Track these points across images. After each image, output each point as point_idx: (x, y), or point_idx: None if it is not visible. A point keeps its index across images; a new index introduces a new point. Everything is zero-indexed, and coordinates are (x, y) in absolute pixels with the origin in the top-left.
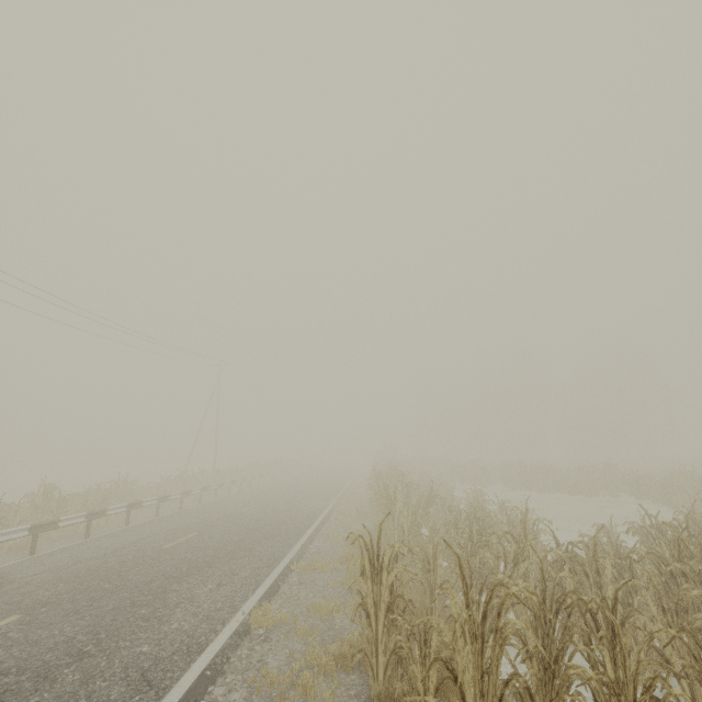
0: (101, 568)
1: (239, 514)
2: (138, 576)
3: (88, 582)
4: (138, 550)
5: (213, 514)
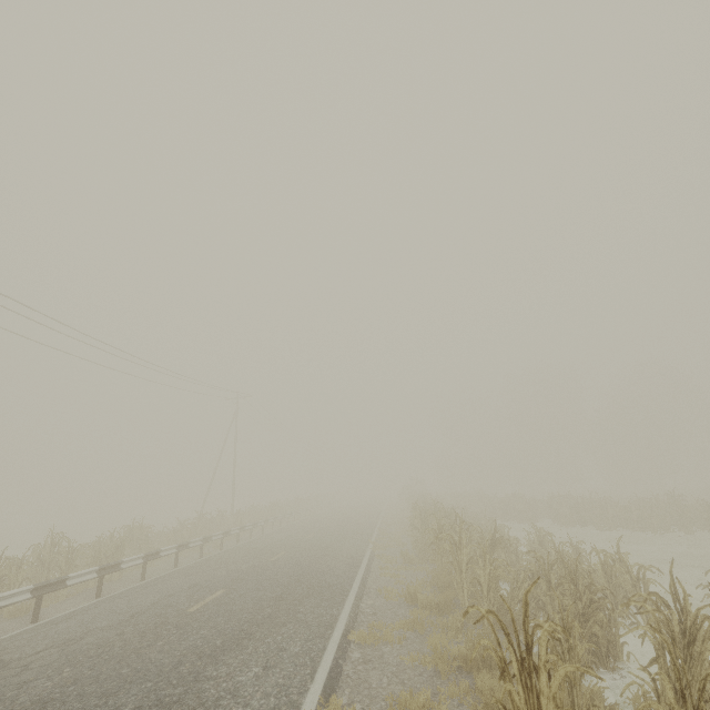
0: (116, 643)
1: (269, 564)
2: (163, 654)
3: (100, 666)
4: (159, 614)
5: (239, 565)
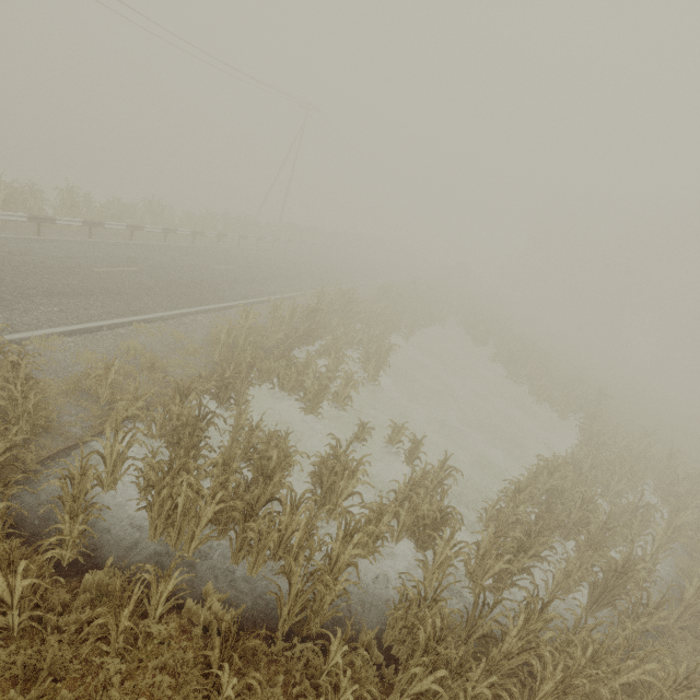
0: (32, 265)
1: (202, 269)
2: (36, 281)
3: (4, 271)
4: (79, 263)
5: (187, 260)
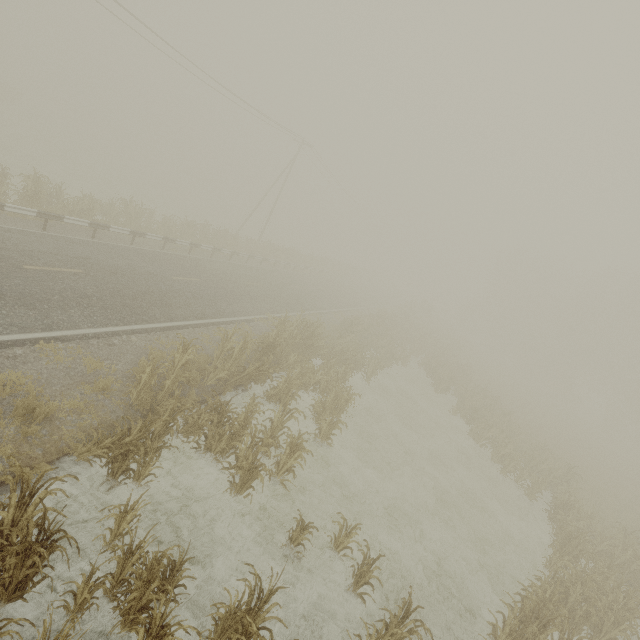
0: None
1: (160, 279)
2: None
3: None
4: (8, 257)
5: (147, 267)
